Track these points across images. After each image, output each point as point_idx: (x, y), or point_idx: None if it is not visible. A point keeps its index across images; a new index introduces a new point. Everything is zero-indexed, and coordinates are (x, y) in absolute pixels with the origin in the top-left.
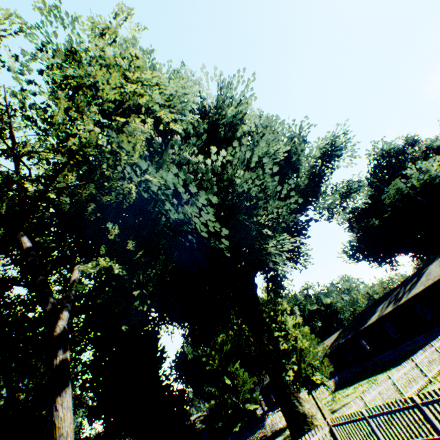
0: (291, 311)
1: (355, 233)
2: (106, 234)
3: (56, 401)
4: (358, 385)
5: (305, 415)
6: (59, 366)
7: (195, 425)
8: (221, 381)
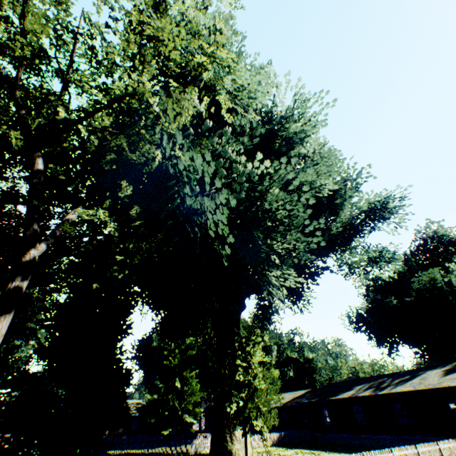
0: (269, 347)
1: (368, 302)
2: (120, 191)
3: None
4: (300, 451)
5: (231, 454)
6: (11, 290)
7: (130, 409)
8: (171, 381)
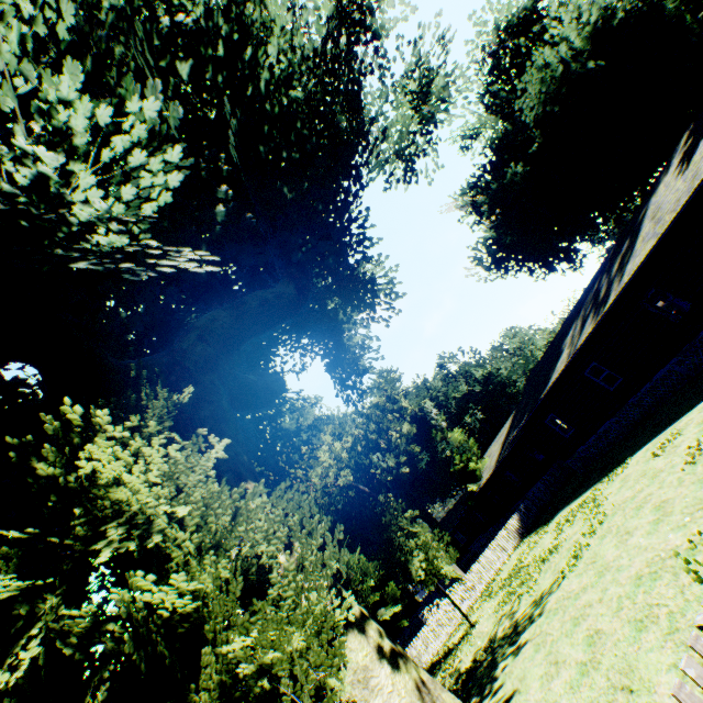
0: (421, 412)
1: (487, 215)
2: None
3: None
4: (563, 520)
5: None
6: None
7: None
8: None
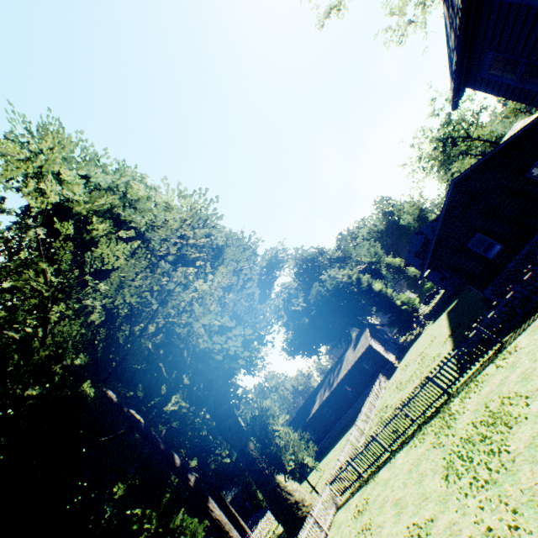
0: None
1: (291, 330)
2: (138, 372)
3: (209, 506)
4: (314, 472)
5: (297, 502)
6: (196, 485)
7: None
8: None
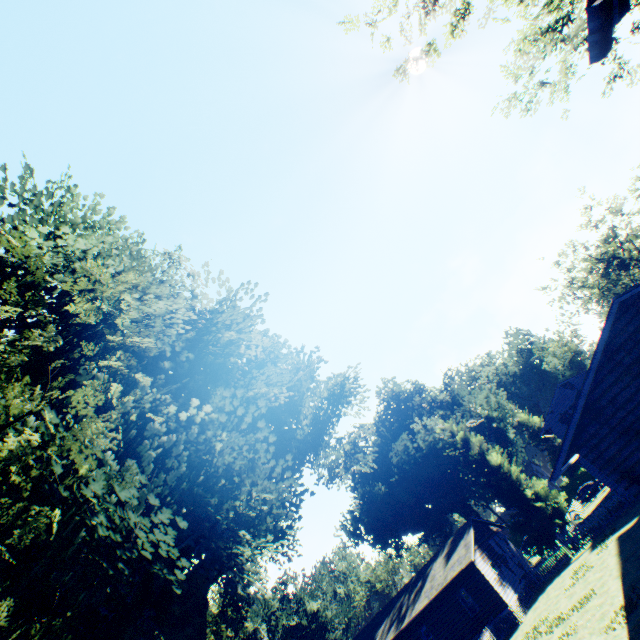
0: (255, 634)
1: (359, 498)
2: None
3: None
4: None
5: None
6: None
7: None
8: None
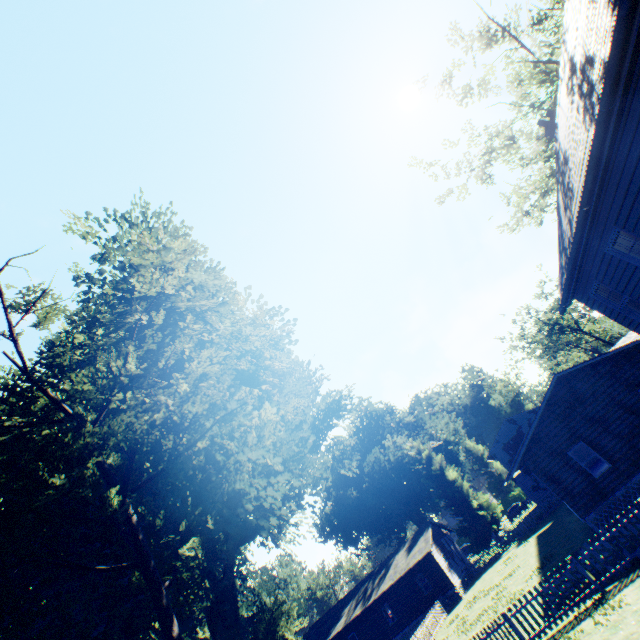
0: None
1: (332, 501)
2: (159, 495)
3: None
4: None
5: None
6: None
7: None
8: None
